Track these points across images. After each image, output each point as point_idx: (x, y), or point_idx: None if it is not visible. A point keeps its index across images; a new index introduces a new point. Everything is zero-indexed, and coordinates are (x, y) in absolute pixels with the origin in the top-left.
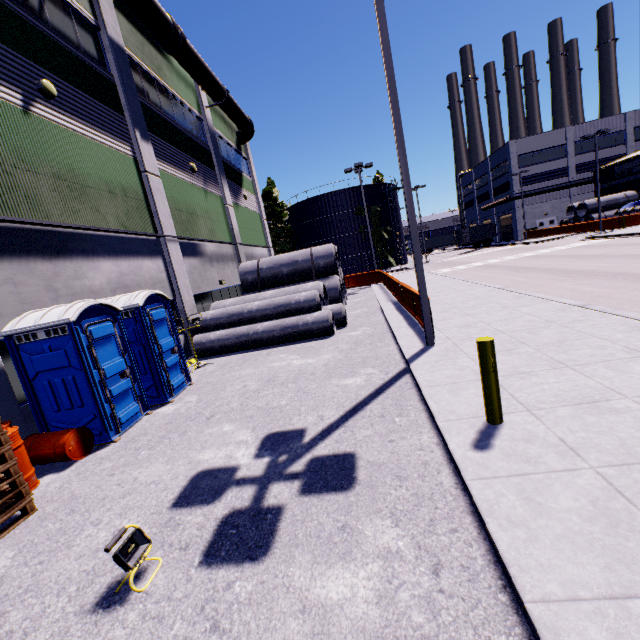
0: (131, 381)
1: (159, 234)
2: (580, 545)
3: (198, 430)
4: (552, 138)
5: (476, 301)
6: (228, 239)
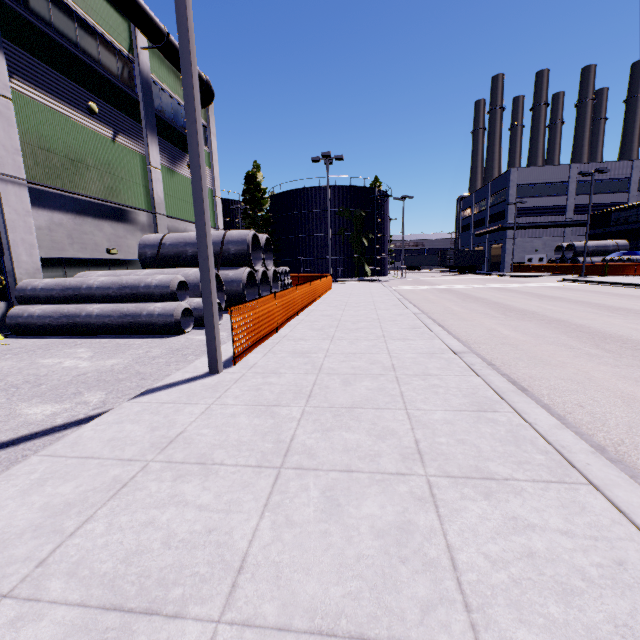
0: None
1: None
2: None
3: None
4: (555, 173)
5: (369, 323)
6: (143, 205)
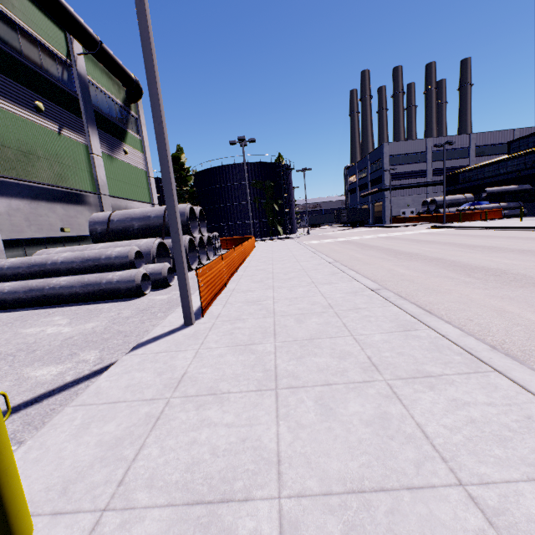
0: None
1: None
2: None
3: None
4: (416, 145)
5: (297, 273)
6: (89, 188)
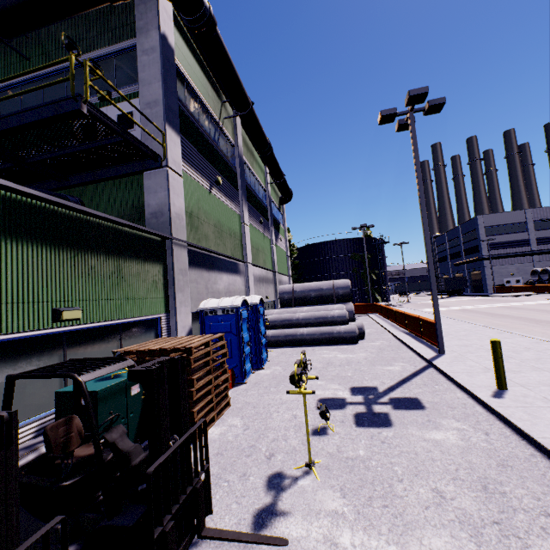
0: (249, 349)
1: (246, 261)
2: None
3: None
4: (514, 216)
5: (466, 332)
6: (271, 268)
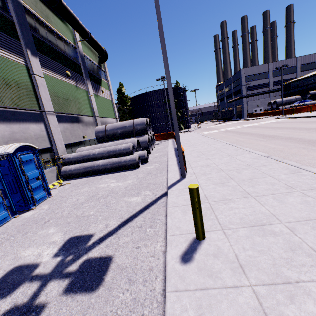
0: (2, 198)
1: (41, 110)
2: None
3: (34, 231)
4: (262, 68)
5: (215, 151)
6: (90, 113)
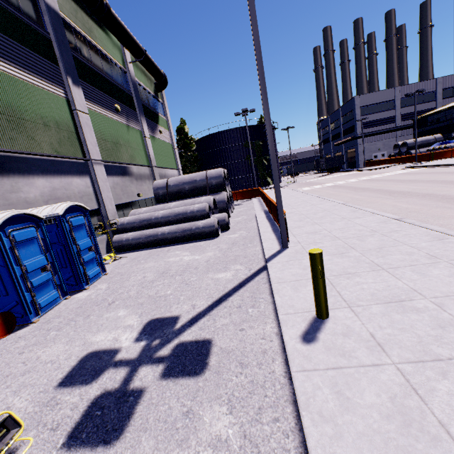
0: (52, 274)
1: (86, 158)
2: (377, 445)
3: (99, 314)
4: (385, 95)
5: (323, 213)
6: (146, 163)
